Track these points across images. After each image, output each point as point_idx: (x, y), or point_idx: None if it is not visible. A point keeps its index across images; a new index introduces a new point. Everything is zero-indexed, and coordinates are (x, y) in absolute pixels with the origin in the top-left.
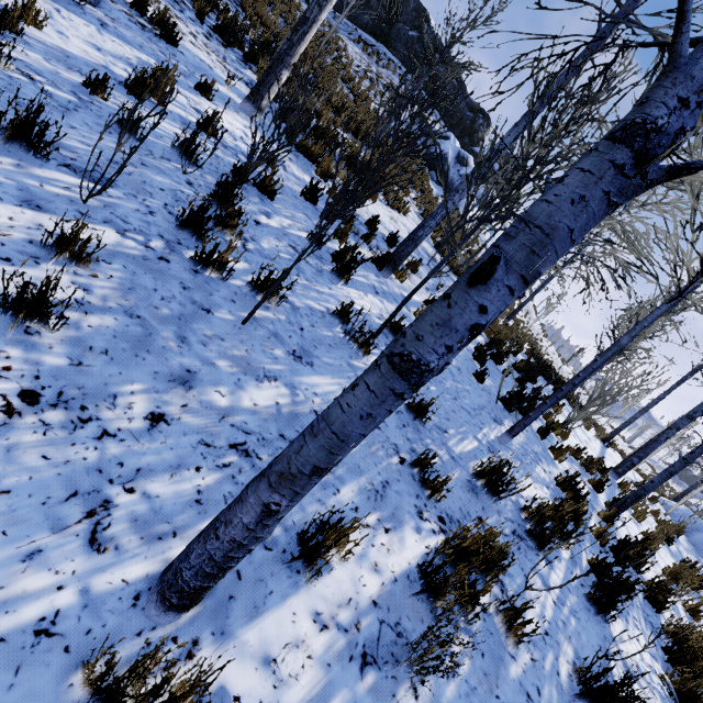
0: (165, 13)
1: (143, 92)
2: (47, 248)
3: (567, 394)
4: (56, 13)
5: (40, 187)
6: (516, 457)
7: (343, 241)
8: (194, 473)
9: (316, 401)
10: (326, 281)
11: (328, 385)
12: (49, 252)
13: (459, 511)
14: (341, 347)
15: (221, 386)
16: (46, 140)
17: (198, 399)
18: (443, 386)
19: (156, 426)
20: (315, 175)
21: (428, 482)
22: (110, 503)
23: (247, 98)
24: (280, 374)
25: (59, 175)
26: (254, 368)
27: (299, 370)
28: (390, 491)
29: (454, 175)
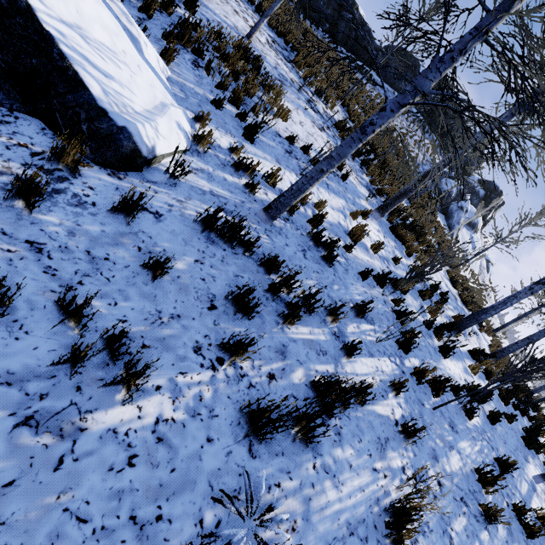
0: (343, 162)
1: (357, 239)
2: (389, 386)
3: (538, 408)
4: (318, 192)
5: (366, 339)
6: (544, 494)
7: (433, 315)
8: (460, 518)
9: (468, 461)
10: (439, 357)
11: (467, 447)
12: (389, 387)
13: (540, 544)
14: (459, 413)
15: (443, 457)
16: (365, 311)
17: (442, 468)
18: (497, 431)
19: (441, 489)
20: (404, 253)
21: (527, 525)
22: (451, 536)
23: (378, 210)
24: (452, 443)
25: (364, 325)
26: (445, 441)
27: (456, 438)
28: (512, 528)
29: (453, 206)
